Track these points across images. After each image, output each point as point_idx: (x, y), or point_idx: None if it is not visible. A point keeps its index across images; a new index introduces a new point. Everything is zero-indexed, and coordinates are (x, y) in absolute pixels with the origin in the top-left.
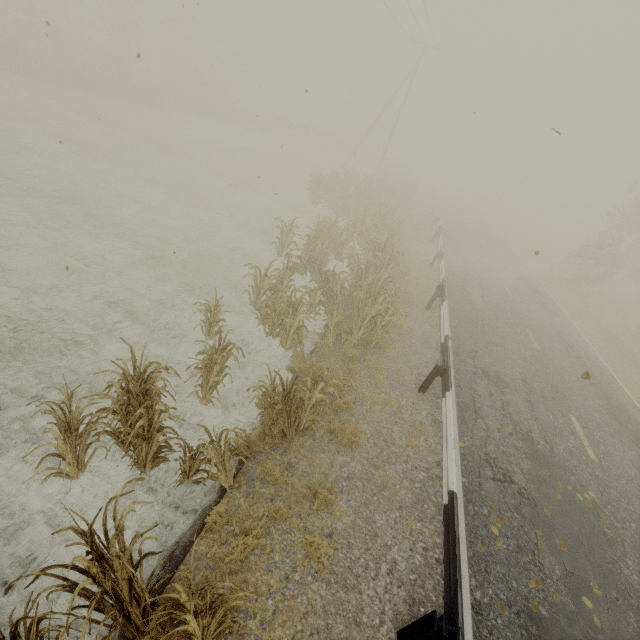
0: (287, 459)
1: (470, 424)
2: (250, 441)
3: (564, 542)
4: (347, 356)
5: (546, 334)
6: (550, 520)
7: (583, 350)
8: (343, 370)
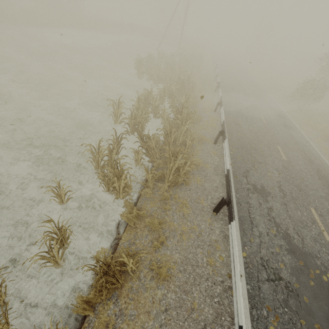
0: (118, 307)
1: (248, 234)
2: (89, 298)
3: (320, 325)
4: (162, 198)
5: (289, 146)
6: (309, 306)
7: (311, 152)
8: (160, 209)
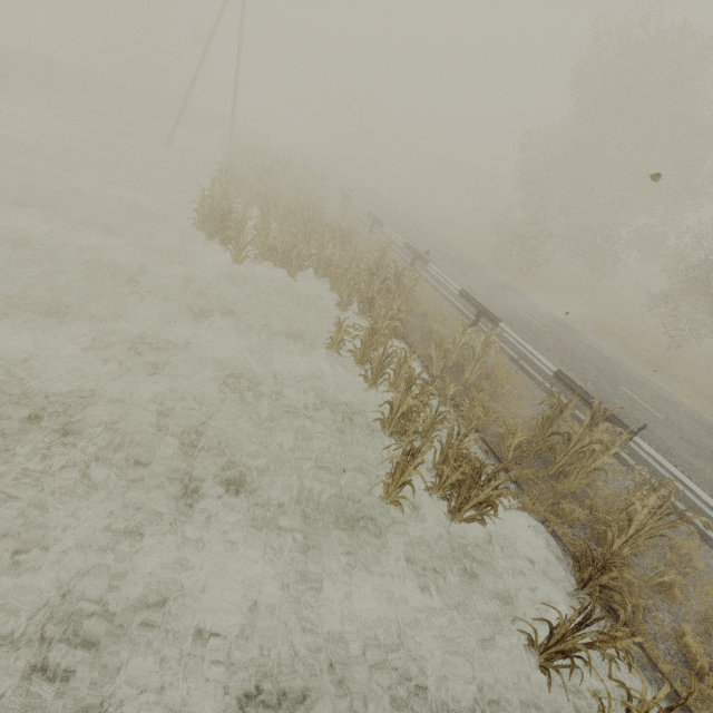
0: None
1: None
2: None
3: None
4: None
5: (623, 378)
6: None
7: (641, 377)
8: None
